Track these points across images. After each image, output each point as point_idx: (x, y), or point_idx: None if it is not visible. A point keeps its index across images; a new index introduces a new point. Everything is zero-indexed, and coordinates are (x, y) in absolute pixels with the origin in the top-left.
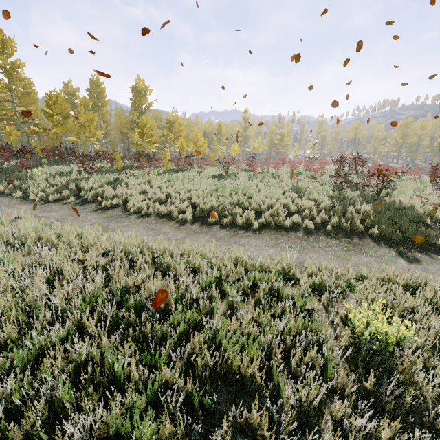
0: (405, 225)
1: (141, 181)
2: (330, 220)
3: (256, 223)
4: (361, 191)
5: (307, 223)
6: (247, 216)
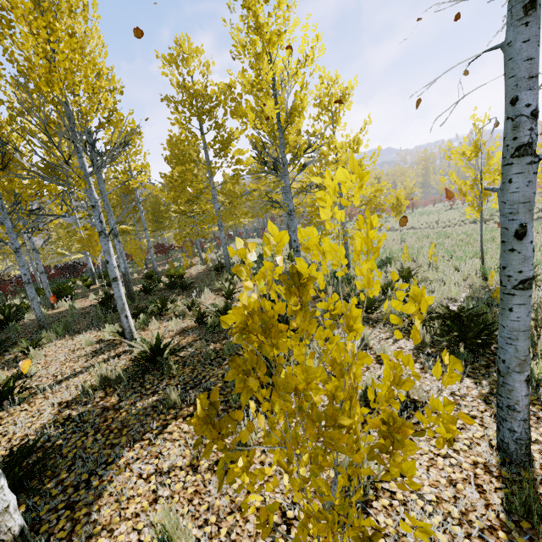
0: None
1: None
2: None
3: None
4: None
5: None
6: None
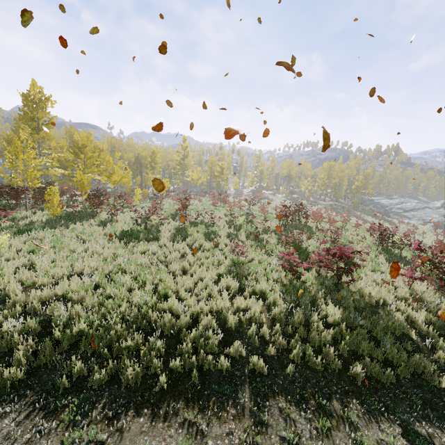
0: (393, 351)
1: None
2: (289, 346)
3: (163, 380)
4: (318, 271)
5: (256, 362)
6: (148, 357)
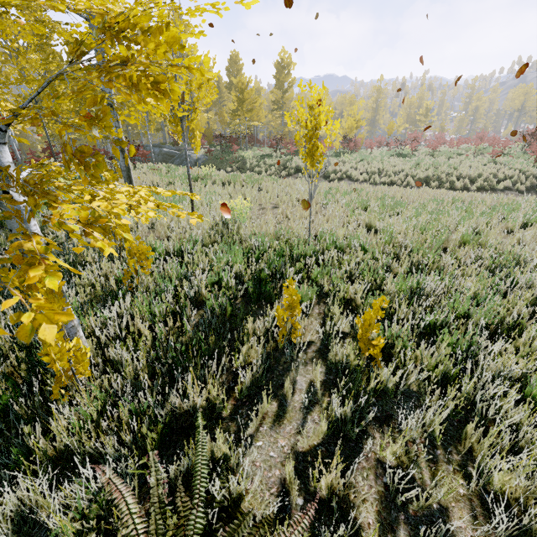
0: None
1: (339, 160)
2: None
3: (474, 187)
4: None
5: (519, 186)
6: (464, 182)
